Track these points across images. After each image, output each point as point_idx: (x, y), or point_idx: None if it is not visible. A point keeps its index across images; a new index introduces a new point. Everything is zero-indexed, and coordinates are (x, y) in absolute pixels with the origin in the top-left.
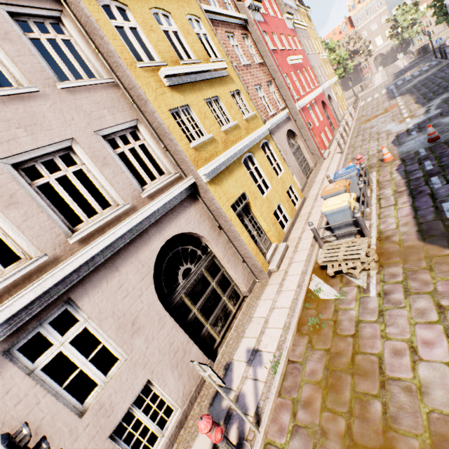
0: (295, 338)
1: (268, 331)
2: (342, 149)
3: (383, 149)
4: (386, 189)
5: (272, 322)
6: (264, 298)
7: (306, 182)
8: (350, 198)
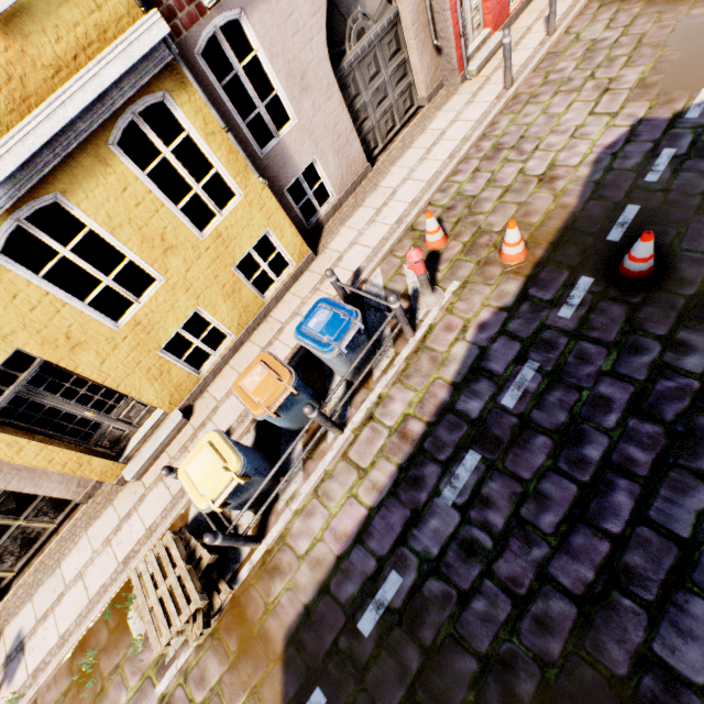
0: (63, 667)
1: (50, 622)
2: (509, 74)
3: (508, 231)
4: (406, 392)
5: (63, 608)
6: (91, 536)
7: (363, 173)
8: (223, 492)
